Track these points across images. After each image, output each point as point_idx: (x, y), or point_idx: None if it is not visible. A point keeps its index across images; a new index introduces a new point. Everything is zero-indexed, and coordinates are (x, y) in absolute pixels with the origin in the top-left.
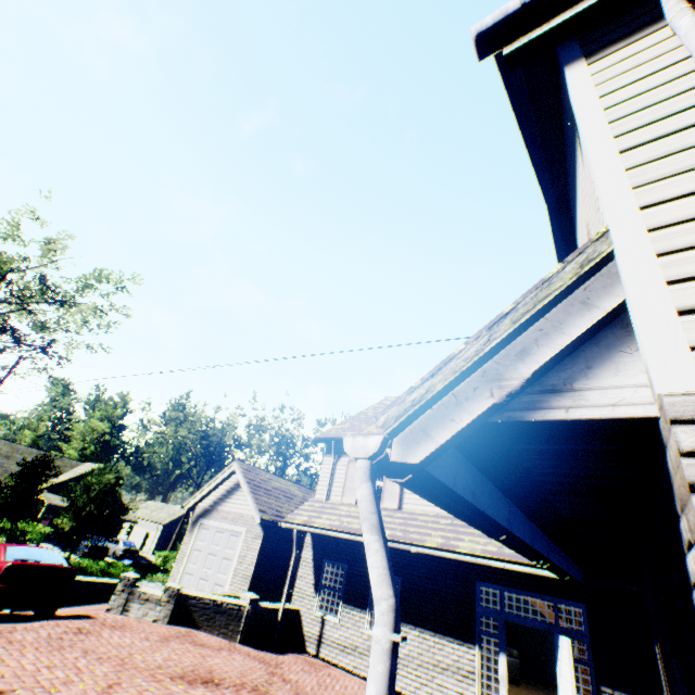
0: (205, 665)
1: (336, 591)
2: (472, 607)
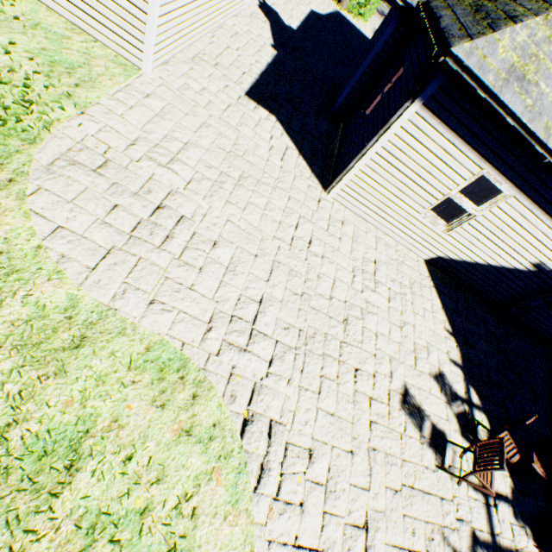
0: None
1: None
2: None
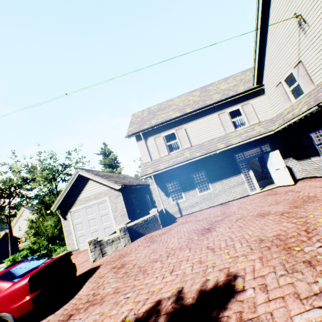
0: (188, 231)
1: (177, 191)
2: (235, 163)
